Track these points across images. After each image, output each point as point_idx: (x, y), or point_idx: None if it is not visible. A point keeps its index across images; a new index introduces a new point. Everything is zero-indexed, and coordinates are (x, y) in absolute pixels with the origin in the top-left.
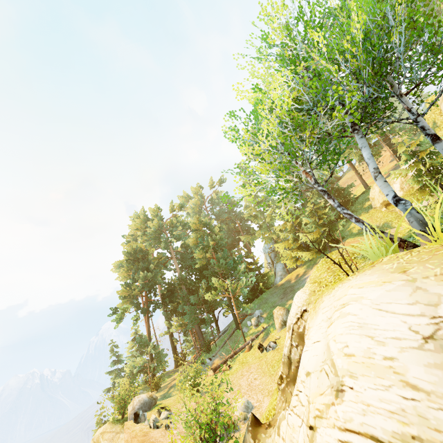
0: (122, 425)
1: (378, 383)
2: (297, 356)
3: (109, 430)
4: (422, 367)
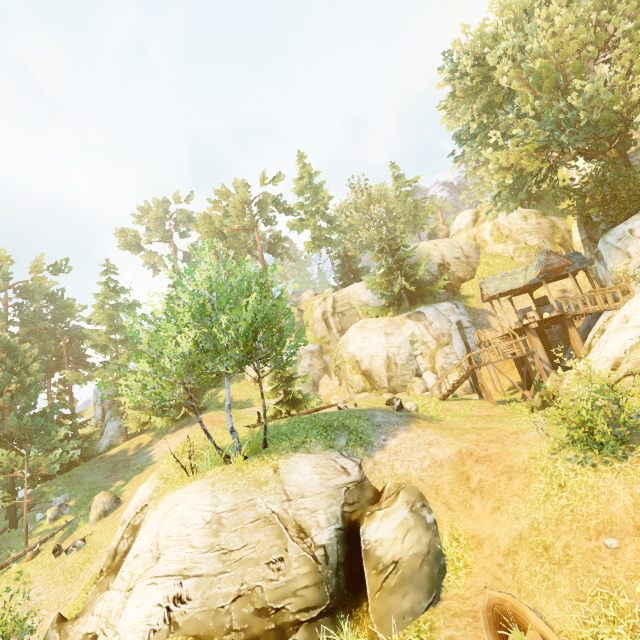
0: None
1: (179, 548)
2: (126, 546)
3: None
4: (200, 537)
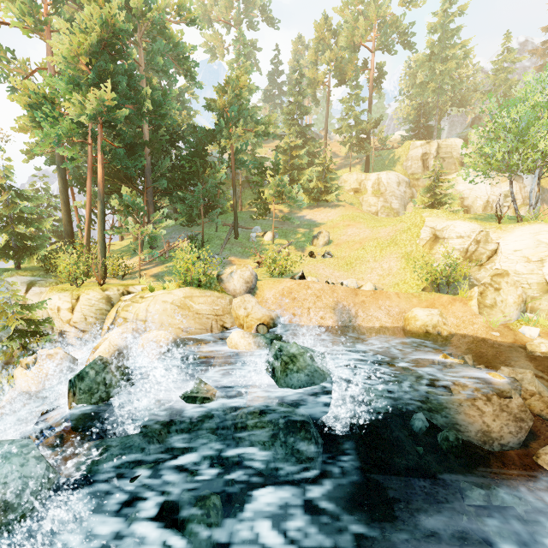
0: (215, 291)
1: None
2: (473, 249)
3: (199, 295)
4: None
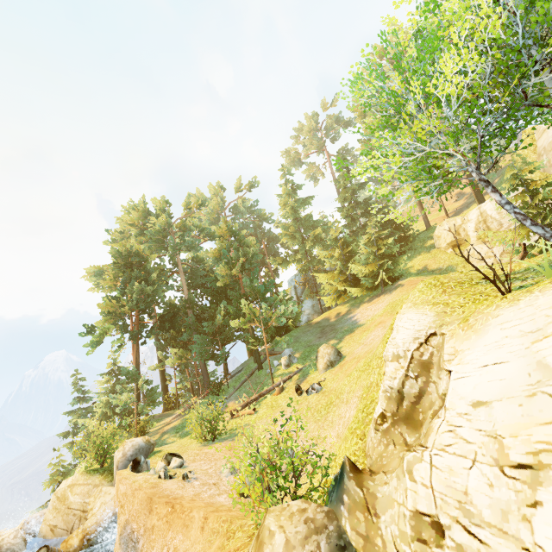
0: (102, 476)
1: None
2: (416, 389)
3: (81, 483)
4: None
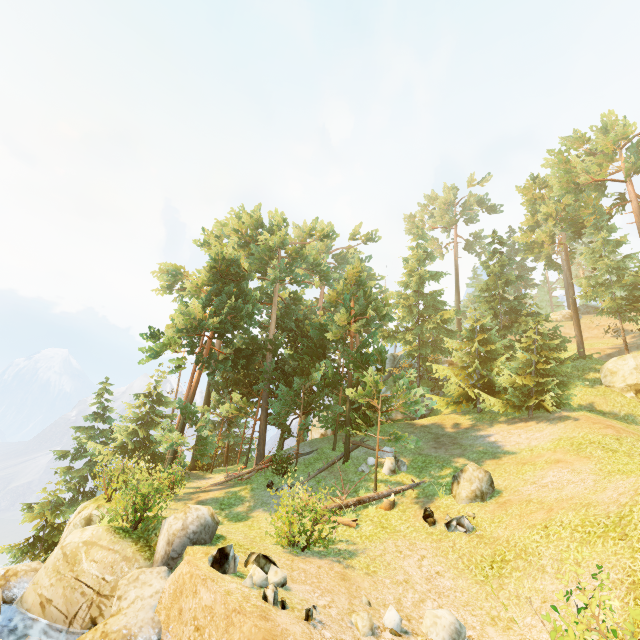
0: (136, 545)
1: None
2: None
3: (105, 545)
4: None
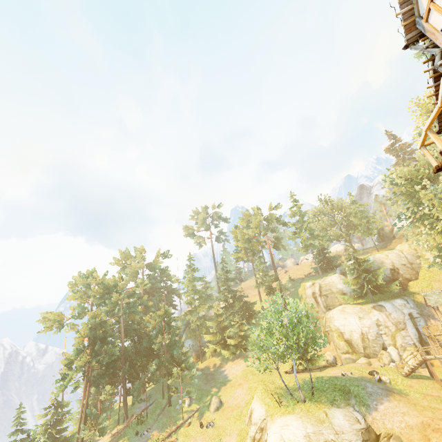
0: None
1: None
2: (259, 437)
3: None
4: None
